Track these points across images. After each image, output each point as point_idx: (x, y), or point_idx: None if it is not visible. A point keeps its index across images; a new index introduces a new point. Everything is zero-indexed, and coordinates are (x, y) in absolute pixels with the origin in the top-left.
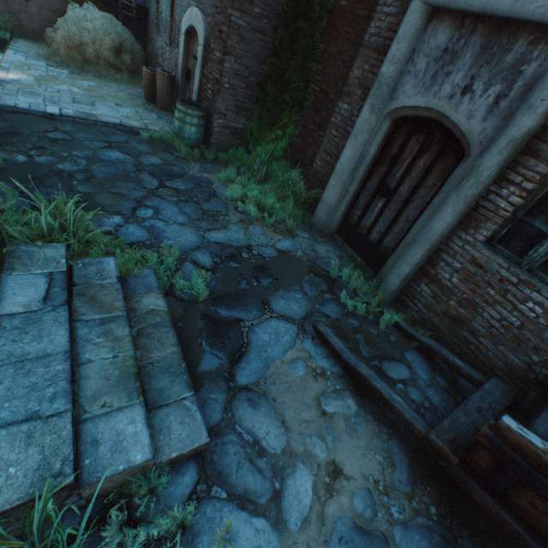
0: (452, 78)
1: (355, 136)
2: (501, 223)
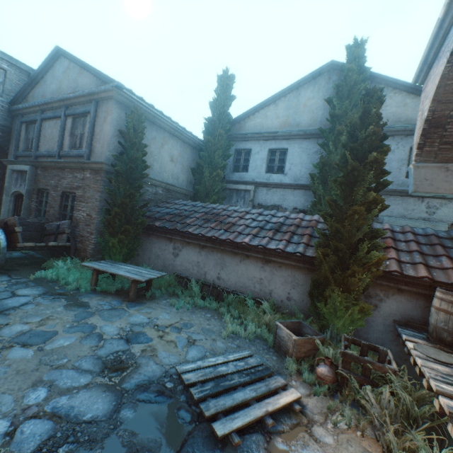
0: (19, 183)
1: (4, 204)
2: (37, 211)
